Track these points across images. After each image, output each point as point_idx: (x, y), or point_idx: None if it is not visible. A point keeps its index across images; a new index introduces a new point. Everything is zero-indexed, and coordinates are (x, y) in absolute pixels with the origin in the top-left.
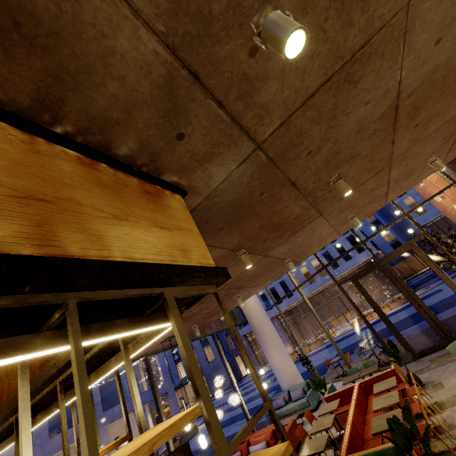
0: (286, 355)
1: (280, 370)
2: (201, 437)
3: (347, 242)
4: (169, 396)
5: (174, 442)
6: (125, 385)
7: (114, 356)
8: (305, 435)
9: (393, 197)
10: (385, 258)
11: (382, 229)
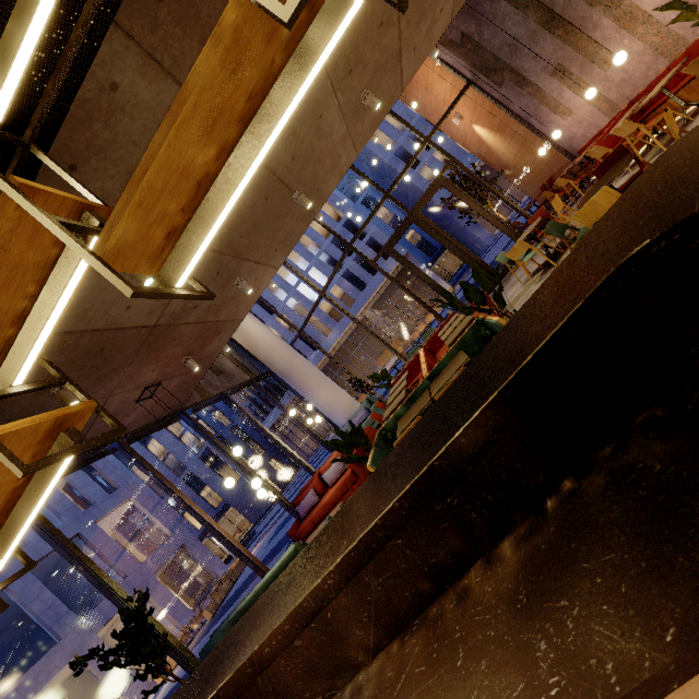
0: (334, 387)
1: (332, 406)
2: (254, 480)
3: (368, 249)
4: (189, 547)
5: (222, 585)
6: (105, 569)
7: (9, 20)
8: (382, 418)
9: (409, 74)
10: (416, 207)
11: (406, 169)
